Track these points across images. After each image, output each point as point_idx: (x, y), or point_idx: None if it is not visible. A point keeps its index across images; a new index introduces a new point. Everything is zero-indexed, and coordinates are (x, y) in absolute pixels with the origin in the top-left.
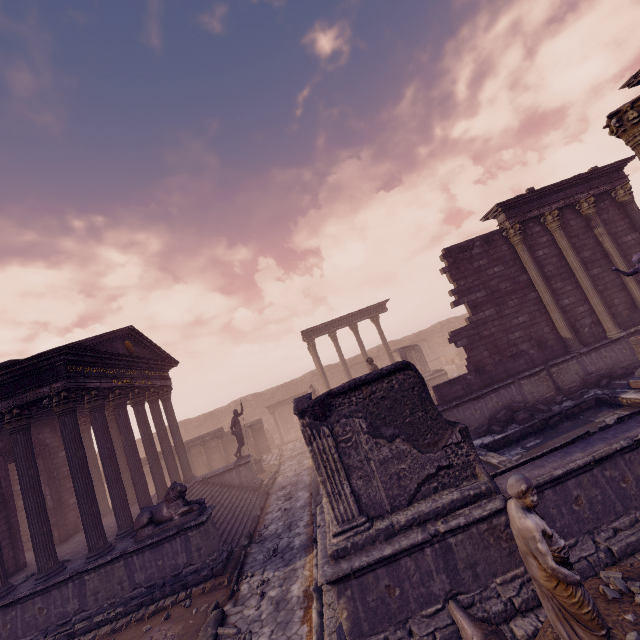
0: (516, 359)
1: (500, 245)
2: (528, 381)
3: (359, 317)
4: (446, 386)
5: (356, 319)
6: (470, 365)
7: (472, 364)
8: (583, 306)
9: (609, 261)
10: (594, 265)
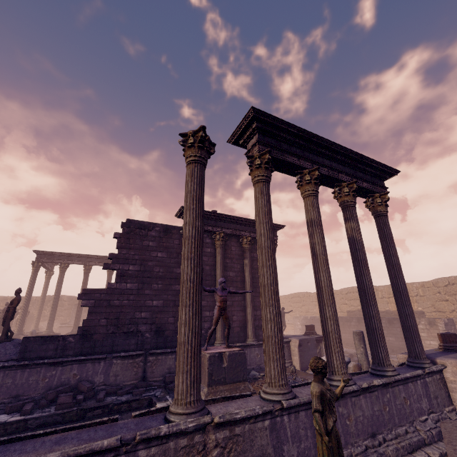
0: (129, 337)
1: (174, 238)
2: (121, 362)
3: (97, 261)
4: (38, 341)
5: (94, 262)
6: (80, 327)
7: (83, 327)
8: (210, 312)
9: (244, 286)
10: (233, 284)
